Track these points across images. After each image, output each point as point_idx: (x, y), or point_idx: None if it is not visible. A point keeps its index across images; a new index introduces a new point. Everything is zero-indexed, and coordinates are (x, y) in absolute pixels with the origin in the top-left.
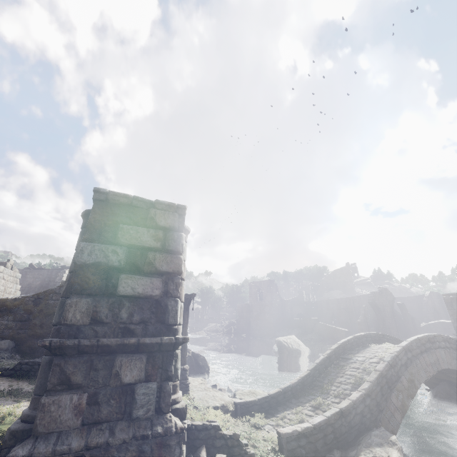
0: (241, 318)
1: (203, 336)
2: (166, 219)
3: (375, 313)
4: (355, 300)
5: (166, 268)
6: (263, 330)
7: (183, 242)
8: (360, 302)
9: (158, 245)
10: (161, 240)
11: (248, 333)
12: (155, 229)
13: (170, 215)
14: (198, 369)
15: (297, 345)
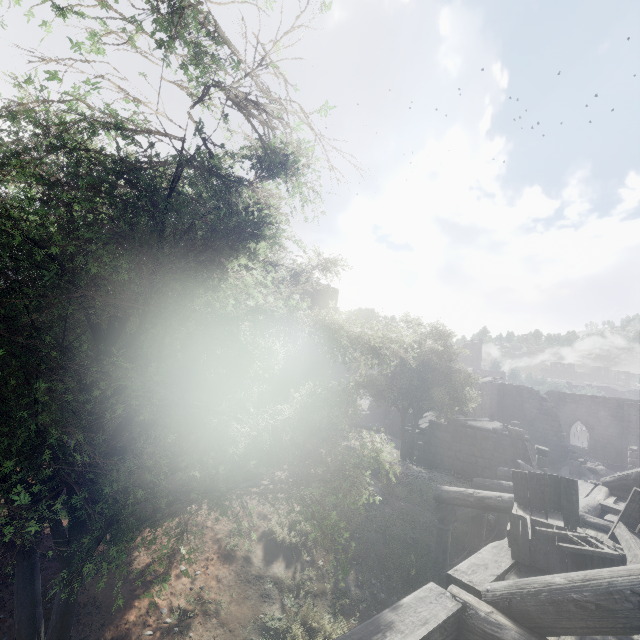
0: None
1: None
2: None
3: None
4: None
5: None
6: None
7: None
8: None
9: None
10: None
11: None
12: None
13: None
14: None
15: None
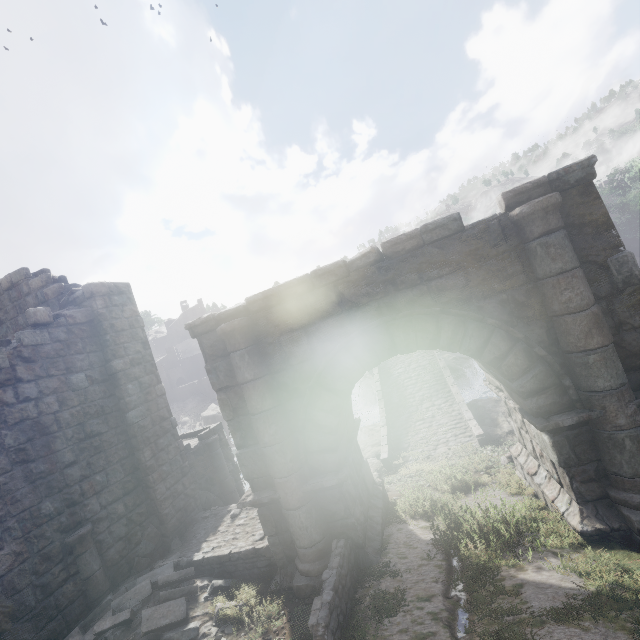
0: None
1: None
2: None
3: None
4: None
5: None
6: None
7: None
8: None
9: None
10: None
11: None
12: None
13: None
14: None
15: None
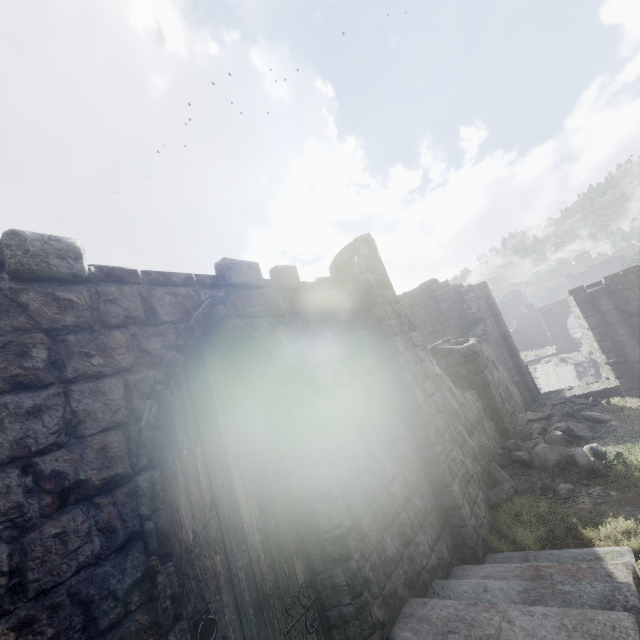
0: None
1: None
2: None
3: None
4: None
5: None
6: None
7: None
8: None
9: None
10: None
11: None
12: None
13: None
14: None
15: None
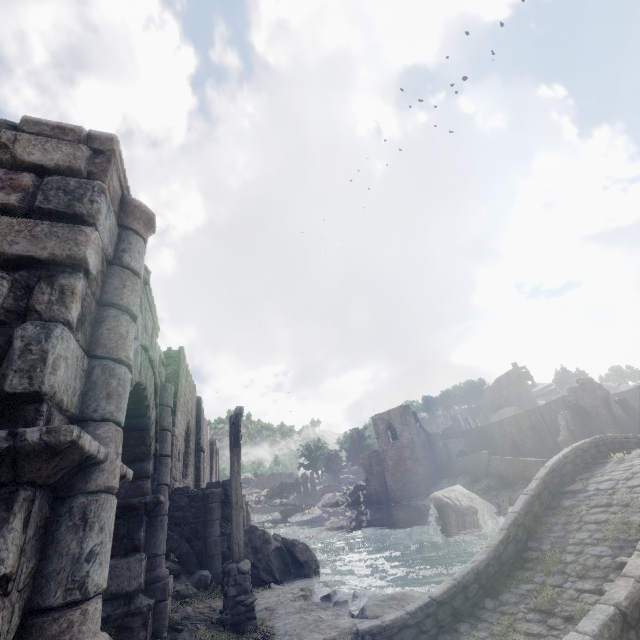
0: (371, 475)
1: (316, 516)
2: (49, 152)
3: (585, 422)
4: (544, 411)
5: (28, 249)
6: (408, 489)
7: (94, 196)
8: (552, 413)
9: (9, 199)
10: (22, 189)
11: (387, 498)
12: (10, 170)
13: (62, 146)
14: (297, 570)
15: (468, 499)
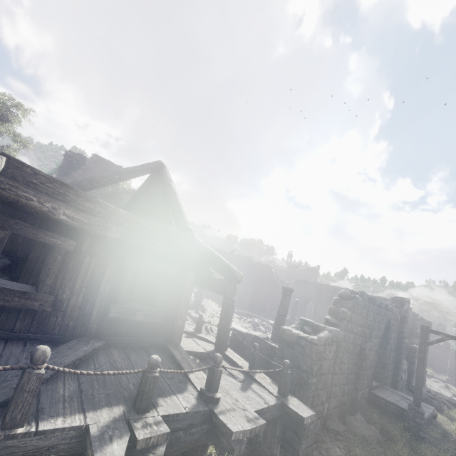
0: None
1: None
2: None
3: None
4: None
5: None
6: None
7: None
8: None
9: None
10: None
11: None
12: None
13: None
14: None
15: None
